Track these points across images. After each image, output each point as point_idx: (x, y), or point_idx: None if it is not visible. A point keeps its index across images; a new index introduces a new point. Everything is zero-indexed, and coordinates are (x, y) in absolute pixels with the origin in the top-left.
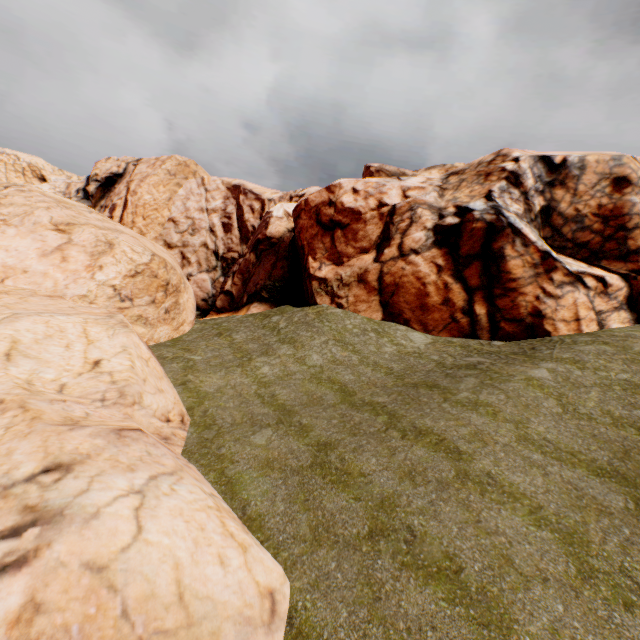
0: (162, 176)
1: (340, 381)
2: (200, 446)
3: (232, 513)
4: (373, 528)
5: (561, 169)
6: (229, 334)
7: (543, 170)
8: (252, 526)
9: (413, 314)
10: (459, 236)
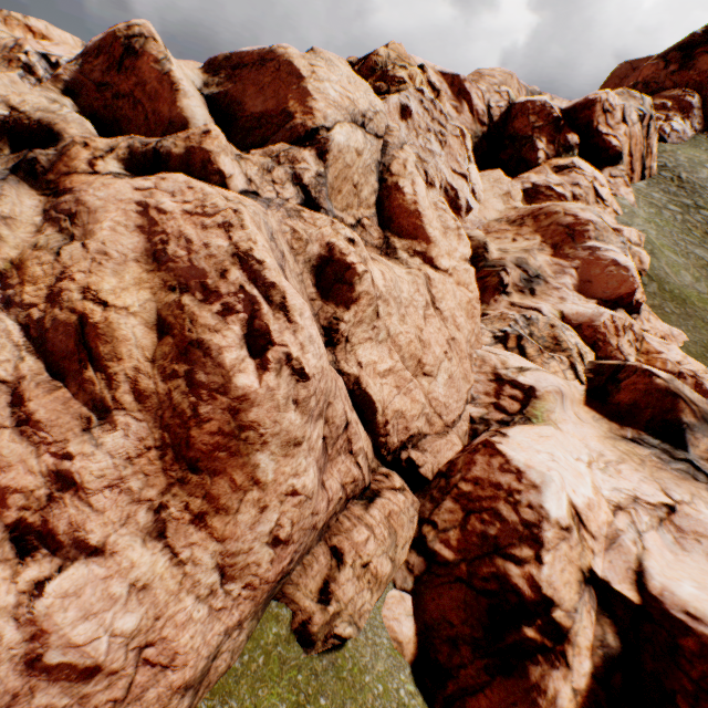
0: None
1: None
2: None
3: None
4: None
5: (59, 68)
6: None
7: (48, 66)
8: None
9: None
10: None
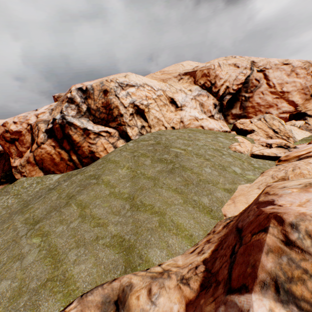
0: None
1: None
2: None
3: None
4: None
5: (87, 91)
6: None
7: (81, 93)
8: None
9: (54, 168)
10: (54, 132)
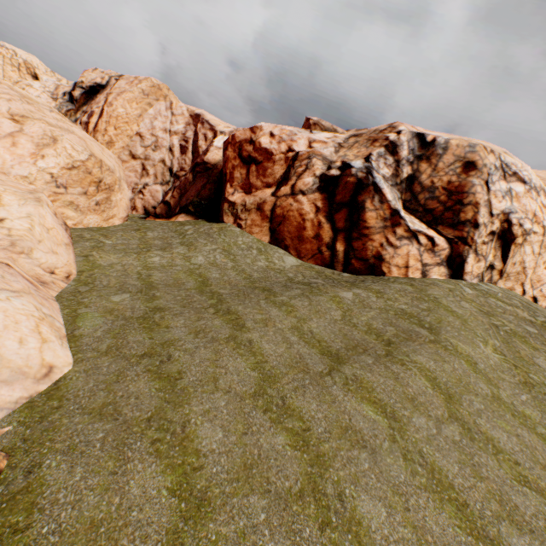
0: (137, 94)
1: (206, 276)
2: (71, 294)
3: (61, 329)
4: (147, 353)
5: (430, 147)
6: (145, 231)
7: (417, 145)
8: (72, 339)
9: (292, 242)
10: (337, 186)
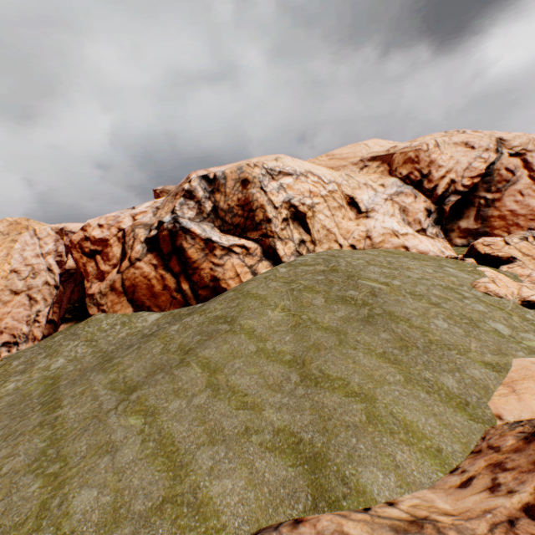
0: None
1: (60, 375)
2: None
3: None
4: None
5: (215, 181)
6: (12, 363)
7: (206, 184)
8: None
9: (151, 301)
10: (159, 242)
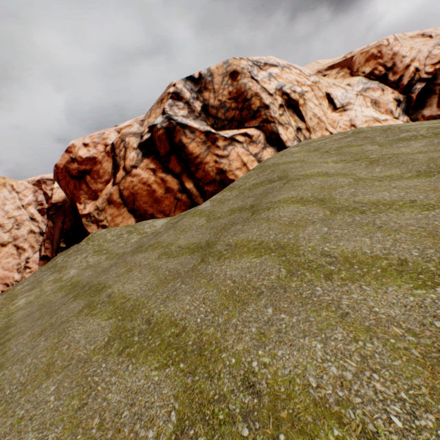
0: None
1: (78, 280)
2: None
3: None
4: None
5: (201, 80)
6: (14, 288)
7: (192, 85)
8: None
9: (153, 208)
10: (155, 144)
